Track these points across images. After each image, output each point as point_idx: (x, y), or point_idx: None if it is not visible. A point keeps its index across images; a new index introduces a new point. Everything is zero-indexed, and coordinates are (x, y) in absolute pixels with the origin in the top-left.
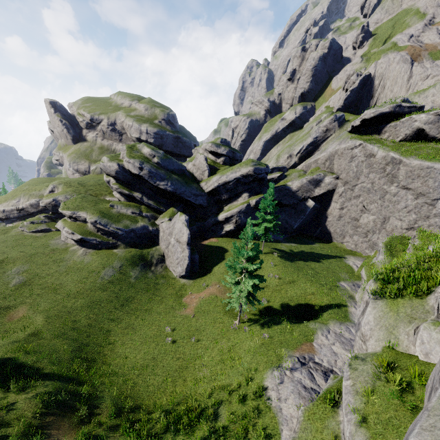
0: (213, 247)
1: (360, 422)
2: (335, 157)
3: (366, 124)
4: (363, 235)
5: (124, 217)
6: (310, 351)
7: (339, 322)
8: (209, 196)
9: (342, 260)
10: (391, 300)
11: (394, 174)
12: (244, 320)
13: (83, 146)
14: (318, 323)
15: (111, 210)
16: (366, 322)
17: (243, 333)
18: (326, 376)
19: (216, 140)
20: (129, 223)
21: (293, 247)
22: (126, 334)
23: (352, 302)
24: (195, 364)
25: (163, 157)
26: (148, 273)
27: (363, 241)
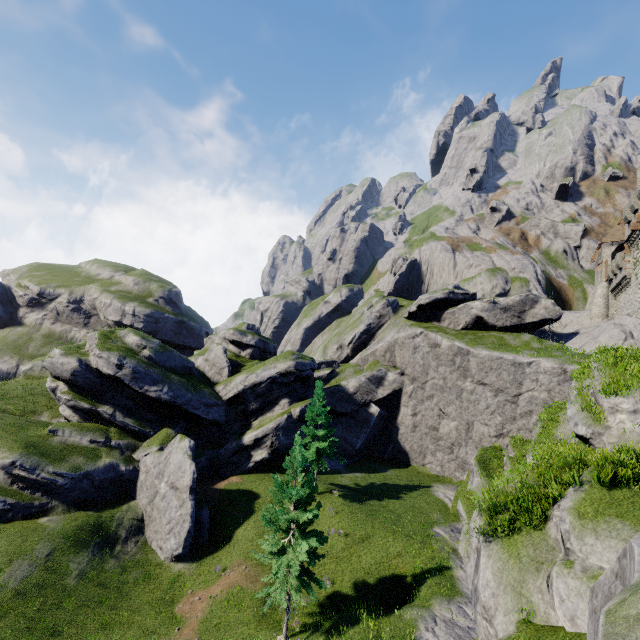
0: (234, 492)
1: None
2: (395, 347)
3: (423, 310)
4: (448, 450)
5: (74, 451)
6: None
7: (446, 598)
8: (229, 405)
9: (429, 492)
10: (507, 539)
11: (465, 367)
12: (295, 629)
13: (14, 333)
14: (417, 608)
15: (50, 438)
16: (484, 584)
17: None
18: None
19: (241, 326)
20: (83, 460)
21: (360, 479)
22: None
23: (456, 559)
24: None
25: (159, 348)
26: (106, 562)
27: (449, 459)
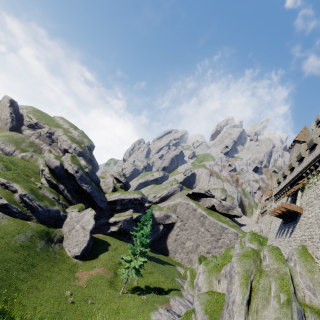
0: (100, 240)
1: (204, 312)
2: (178, 205)
3: (194, 195)
4: (186, 253)
5: (46, 199)
6: (169, 306)
7: (179, 296)
8: (108, 204)
9: (175, 267)
10: (210, 271)
11: (203, 222)
12: (124, 292)
13: (17, 135)
14: (169, 295)
15: (39, 190)
16: (200, 281)
17: (126, 298)
18: (179, 317)
19: (120, 172)
20: (49, 204)
21: (149, 253)
22: (32, 292)
23: (183, 289)
24: (92, 319)
25: (91, 170)
26: (49, 248)
27: (185, 257)
